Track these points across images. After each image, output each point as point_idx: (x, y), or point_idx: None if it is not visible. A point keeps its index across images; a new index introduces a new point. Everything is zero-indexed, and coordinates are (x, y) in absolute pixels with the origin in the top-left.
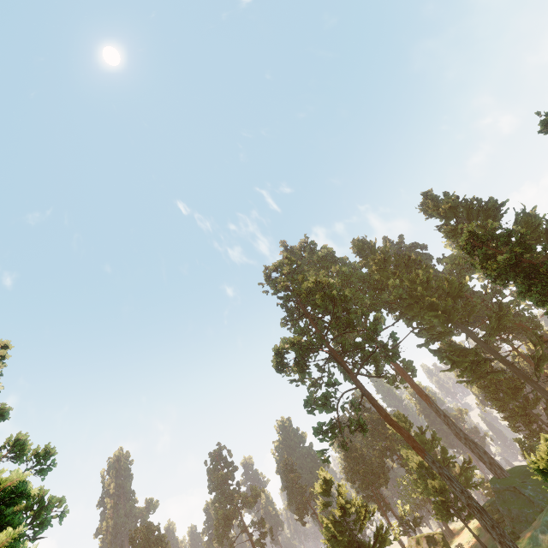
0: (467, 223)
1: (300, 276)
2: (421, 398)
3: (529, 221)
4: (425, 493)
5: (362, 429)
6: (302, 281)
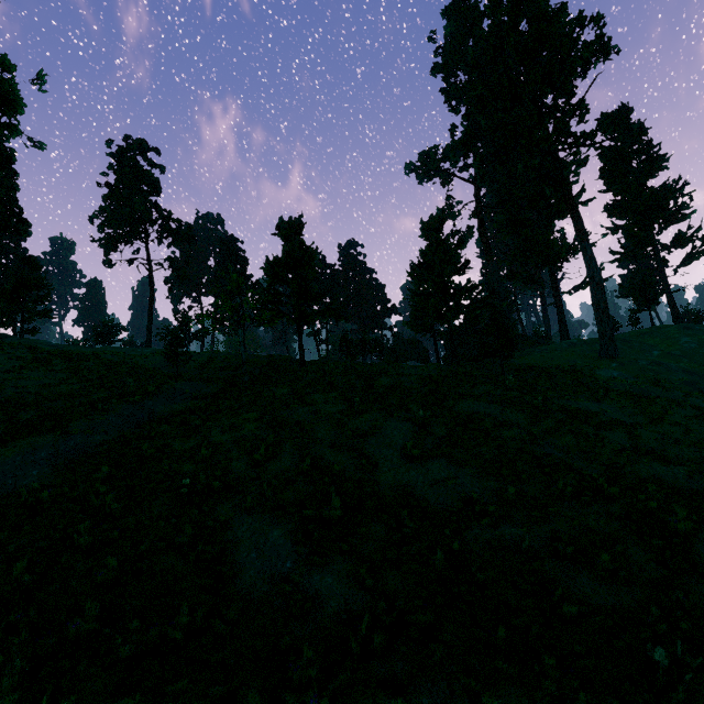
0: (629, 161)
1: (565, 6)
2: (487, 255)
3: (682, 188)
4: (413, 328)
5: (563, 184)
6: (562, 13)
